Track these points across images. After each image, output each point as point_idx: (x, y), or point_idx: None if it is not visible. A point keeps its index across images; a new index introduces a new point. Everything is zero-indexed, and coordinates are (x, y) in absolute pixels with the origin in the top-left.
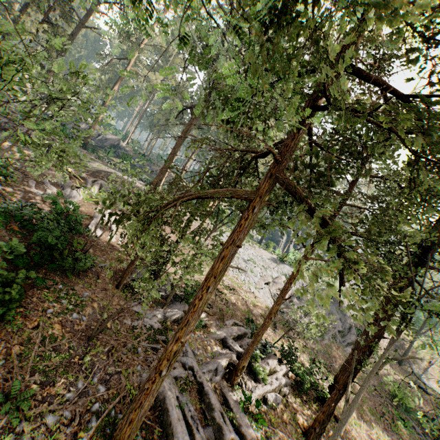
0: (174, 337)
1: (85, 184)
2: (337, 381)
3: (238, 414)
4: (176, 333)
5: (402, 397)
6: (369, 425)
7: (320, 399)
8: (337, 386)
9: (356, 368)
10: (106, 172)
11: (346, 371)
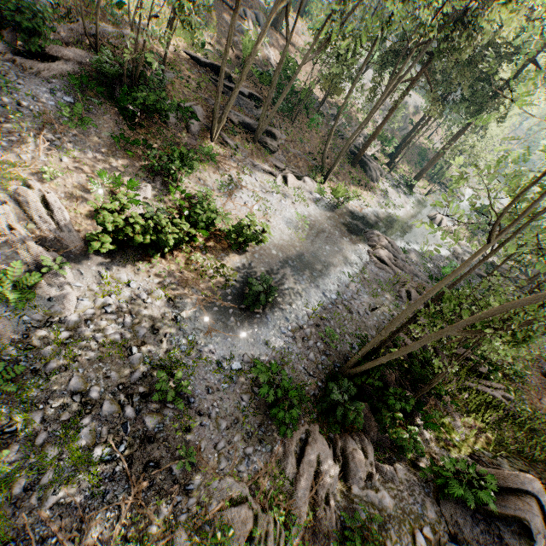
0: (379, 128)
1: (242, 21)
2: (399, 147)
3: (370, 157)
4: (380, 127)
5: (423, 154)
6: (405, 165)
7: (389, 156)
8: (405, 144)
9: (415, 136)
10: None
11: (404, 141)
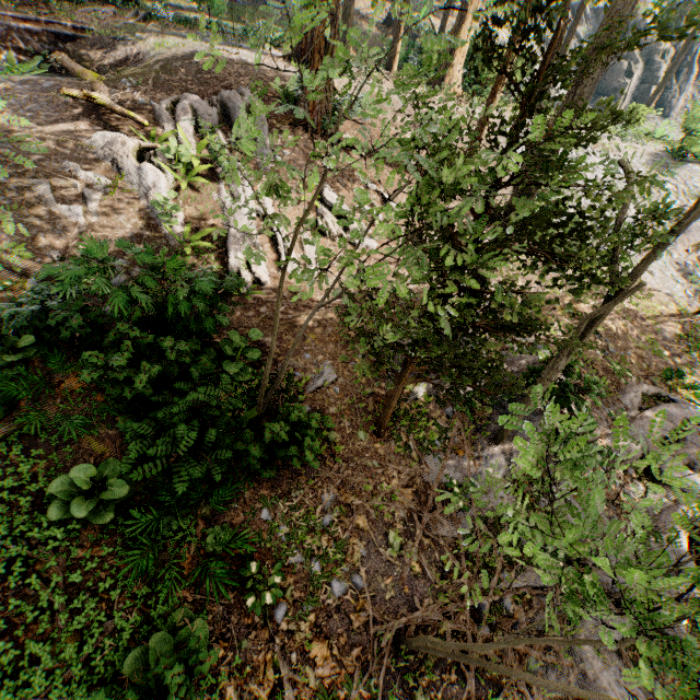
0: None
1: (158, 127)
2: None
3: None
4: None
5: None
6: None
7: None
8: None
9: None
10: (186, 61)
11: None
